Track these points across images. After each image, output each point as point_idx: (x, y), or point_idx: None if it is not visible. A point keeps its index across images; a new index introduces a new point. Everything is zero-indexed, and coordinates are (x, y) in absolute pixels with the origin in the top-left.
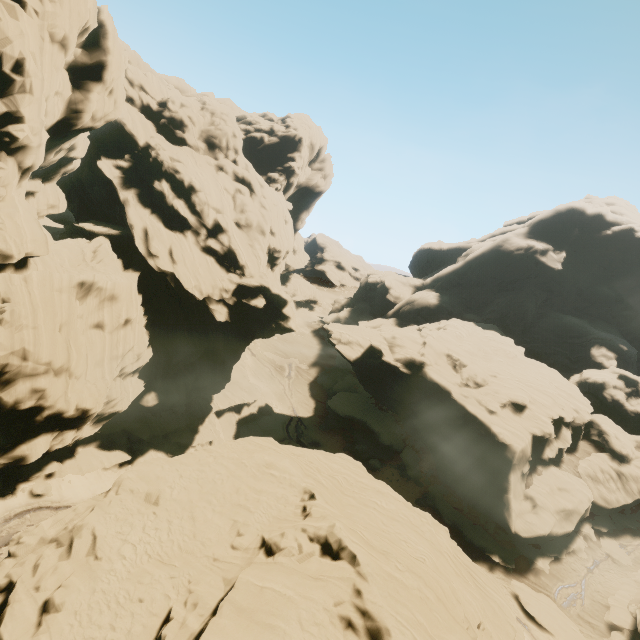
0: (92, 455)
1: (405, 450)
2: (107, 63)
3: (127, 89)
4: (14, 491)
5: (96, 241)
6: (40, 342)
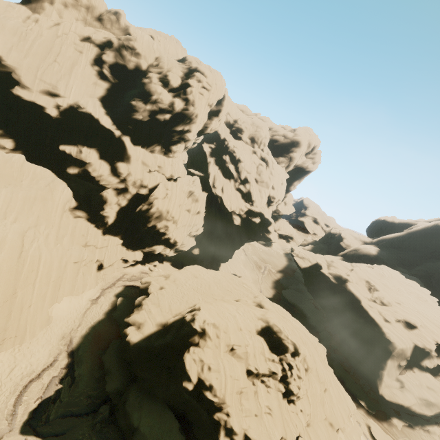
0: (168, 266)
1: (323, 332)
2: (222, 110)
3: None
4: (145, 265)
5: (195, 177)
6: (174, 208)
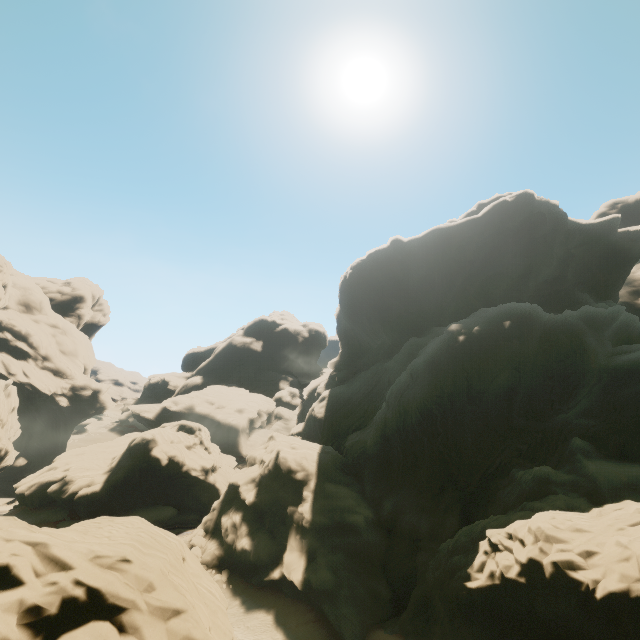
0: None
1: None
2: (7, 285)
3: None
4: None
5: None
6: (3, 408)
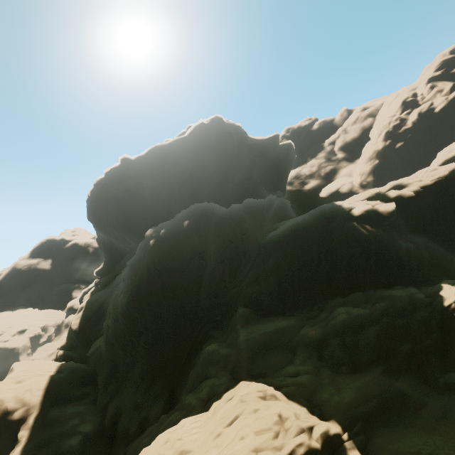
0: None
1: None
2: None
3: None
4: None
5: None
6: None
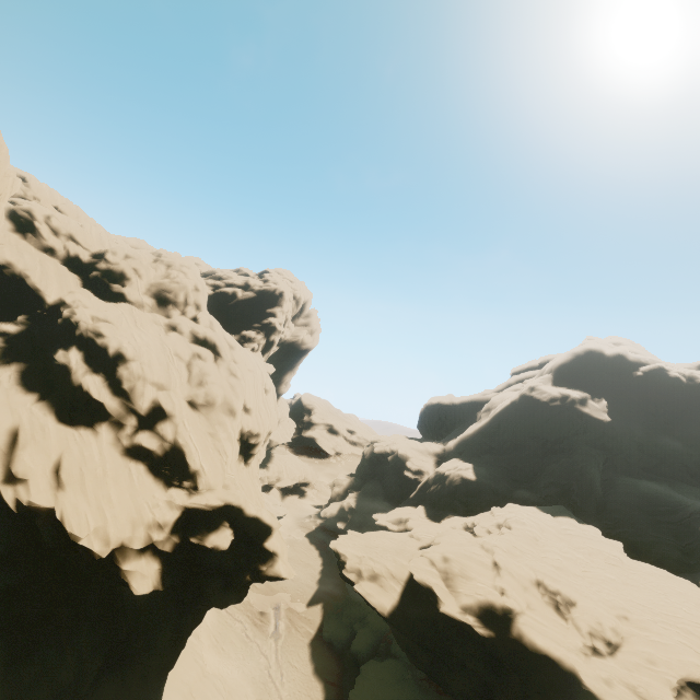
0: None
1: None
2: None
3: (47, 238)
4: None
5: None
6: None
